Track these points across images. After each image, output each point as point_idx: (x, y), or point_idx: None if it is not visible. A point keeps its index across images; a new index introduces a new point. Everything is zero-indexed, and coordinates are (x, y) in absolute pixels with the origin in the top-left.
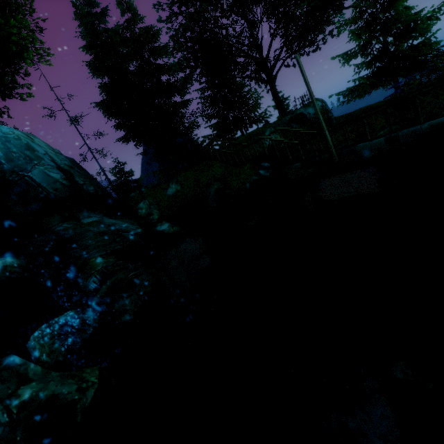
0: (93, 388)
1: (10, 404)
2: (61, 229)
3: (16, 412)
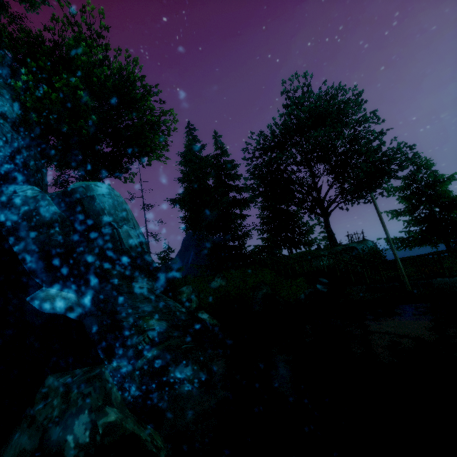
0: (163, 452)
1: (97, 419)
2: (117, 283)
3: (101, 432)
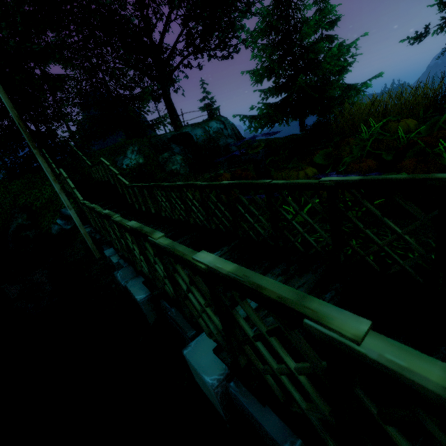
0: None
1: None
2: None
3: None
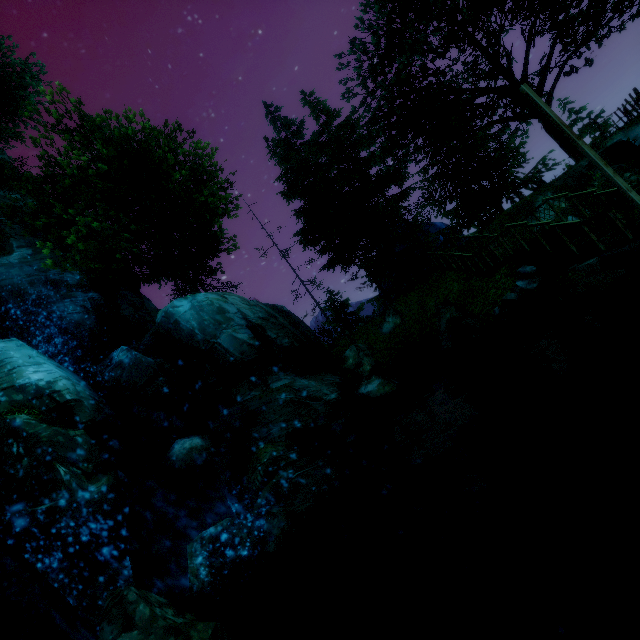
0: None
1: None
2: (247, 399)
3: None
